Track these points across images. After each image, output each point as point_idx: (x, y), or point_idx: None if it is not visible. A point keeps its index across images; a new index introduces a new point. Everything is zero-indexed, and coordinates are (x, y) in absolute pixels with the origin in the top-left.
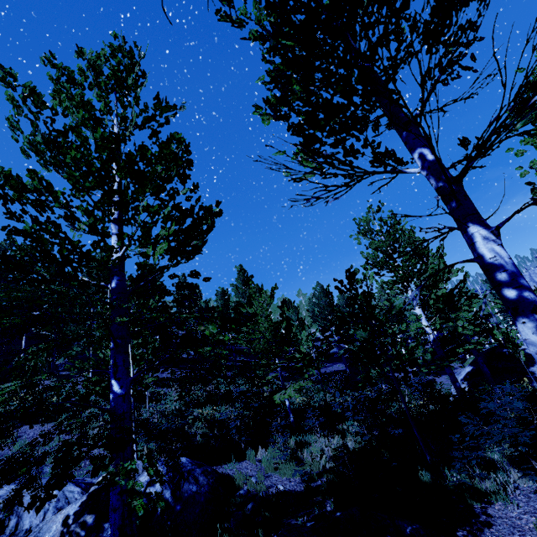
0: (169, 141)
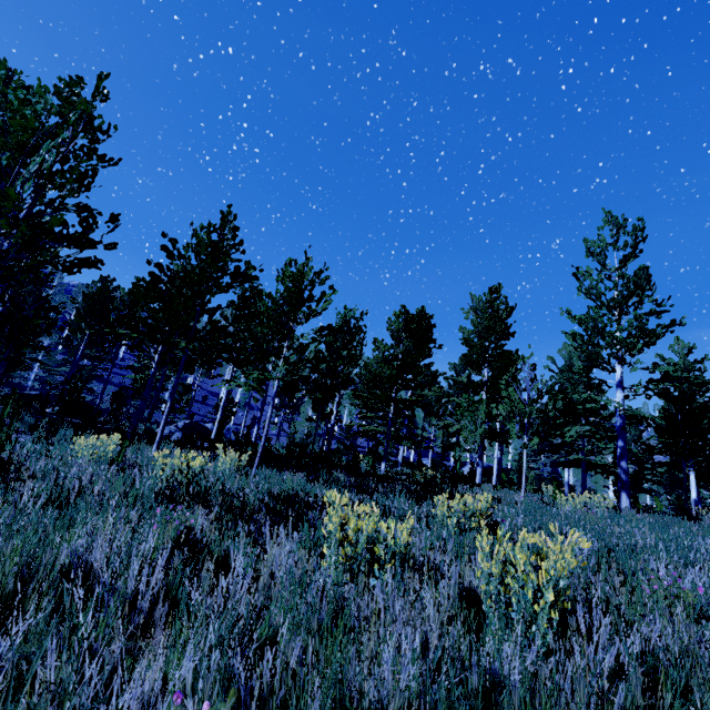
0: None
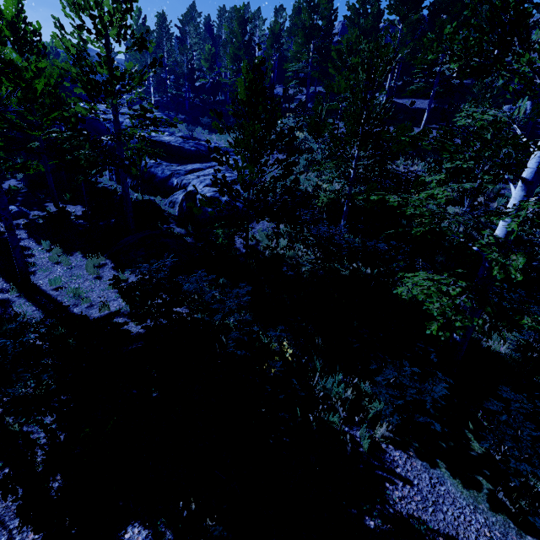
0: (85, 1)
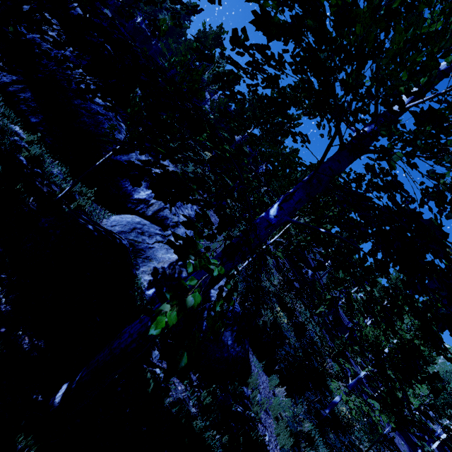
0: None
